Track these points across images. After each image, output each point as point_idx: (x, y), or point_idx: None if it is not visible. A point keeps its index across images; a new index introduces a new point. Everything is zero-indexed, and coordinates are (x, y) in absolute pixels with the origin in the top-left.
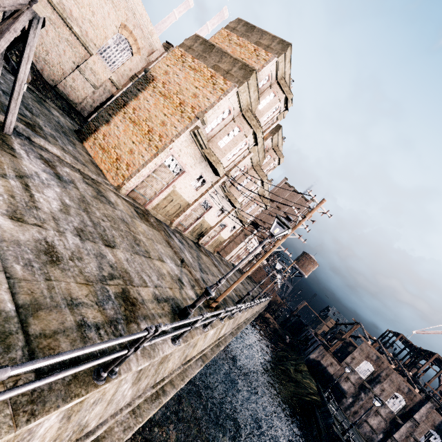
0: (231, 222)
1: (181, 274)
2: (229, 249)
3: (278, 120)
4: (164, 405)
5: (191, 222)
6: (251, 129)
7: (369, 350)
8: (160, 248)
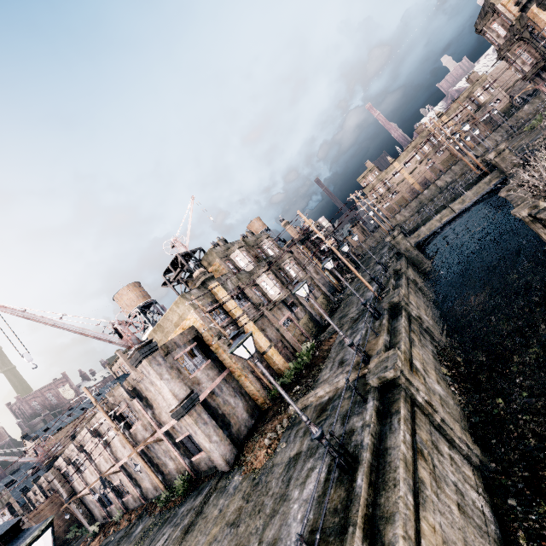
0: None
1: None
2: None
3: None
4: None
5: None
6: None
7: None
8: None
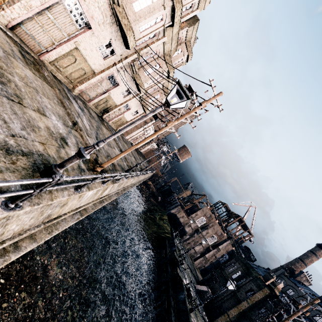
0: (134, 106)
1: (69, 135)
2: (130, 131)
3: (198, 9)
4: (49, 240)
5: (97, 94)
6: (171, 0)
7: (207, 211)
8: (46, 102)
